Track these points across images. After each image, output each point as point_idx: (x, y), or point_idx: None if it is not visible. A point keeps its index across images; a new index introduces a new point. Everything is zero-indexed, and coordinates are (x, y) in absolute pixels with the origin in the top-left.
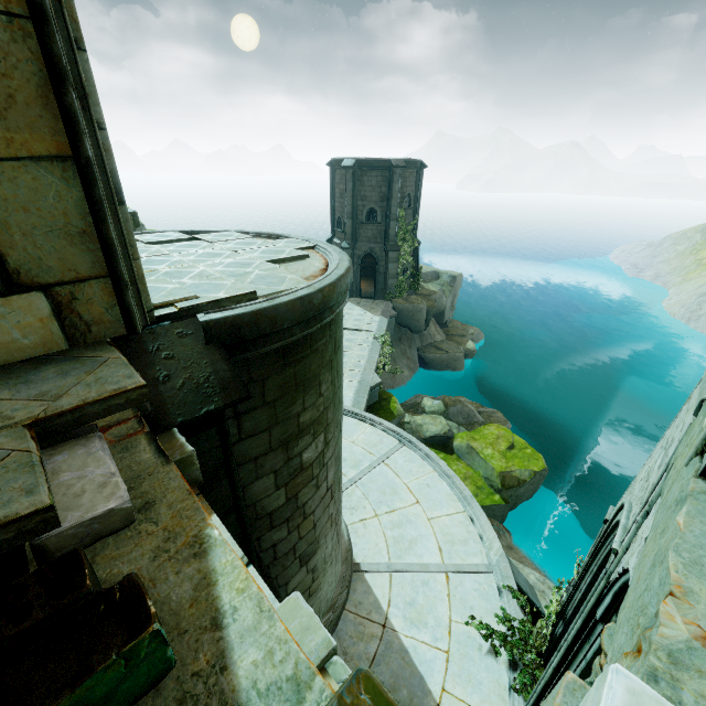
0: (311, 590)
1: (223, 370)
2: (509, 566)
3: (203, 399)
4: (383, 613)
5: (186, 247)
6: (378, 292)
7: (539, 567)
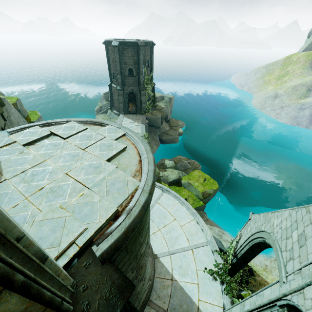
0: (144, 284)
1: (116, 278)
2: (215, 241)
3: (112, 308)
4: (170, 274)
5: (52, 148)
6: (138, 111)
7: (218, 225)
